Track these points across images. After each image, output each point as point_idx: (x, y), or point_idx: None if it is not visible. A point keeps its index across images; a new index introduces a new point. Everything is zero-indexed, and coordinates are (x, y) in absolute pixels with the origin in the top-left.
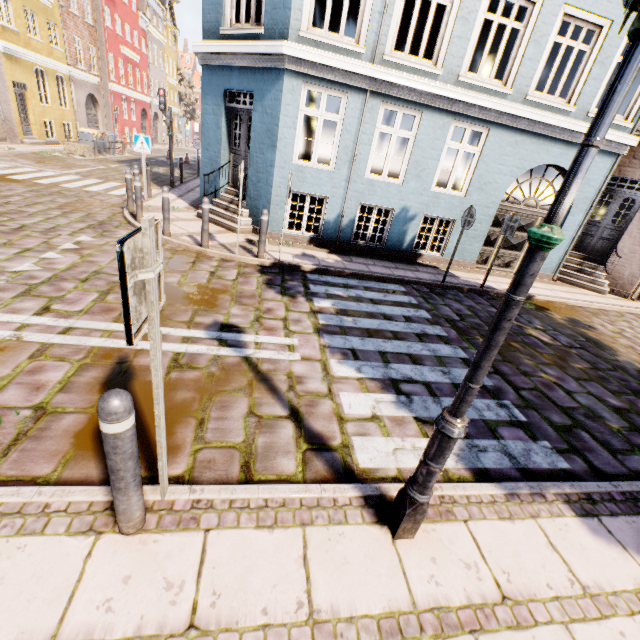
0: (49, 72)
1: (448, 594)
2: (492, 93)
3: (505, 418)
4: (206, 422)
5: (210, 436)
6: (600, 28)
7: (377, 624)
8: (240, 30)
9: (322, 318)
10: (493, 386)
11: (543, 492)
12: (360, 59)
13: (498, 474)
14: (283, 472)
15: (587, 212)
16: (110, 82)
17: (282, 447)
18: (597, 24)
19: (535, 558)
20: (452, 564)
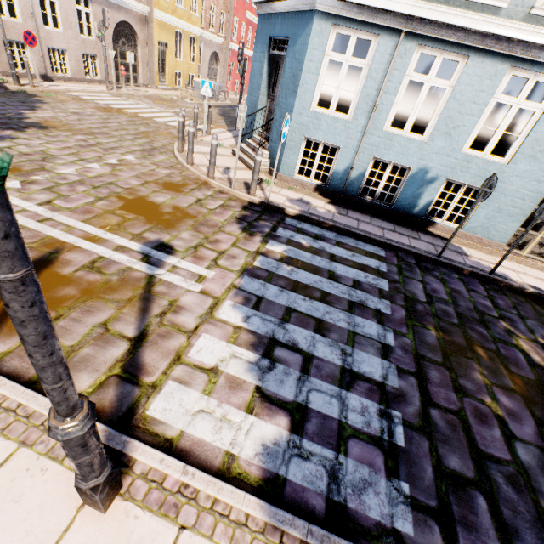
0: (185, 34)
1: None
2: None
3: (374, 431)
4: (61, 319)
5: None
6: None
7: None
8: None
9: (260, 260)
10: (395, 388)
11: None
12: None
13: (295, 493)
14: None
15: None
16: (231, 42)
17: (97, 364)
18: None
19: None
20: None
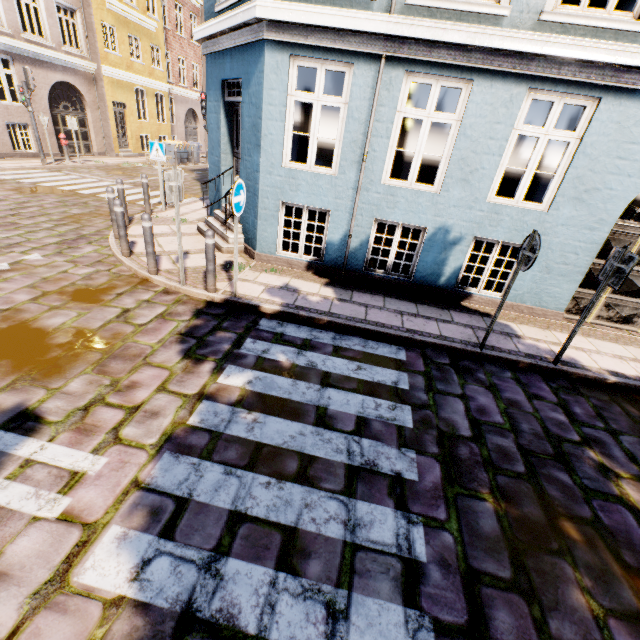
0: (149, 91)
1: None
2: (609, 35)
3: None
4: None
5: None
6: None
7: None
8: (228, 1)
9: (201, 411)
10: None
11: None
12: (370, 10)
13: None
14: None
15: None
16: None
17: None
18: None
19: None
20: None
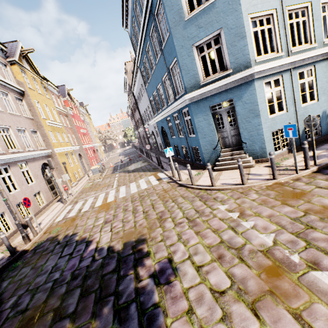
0: (68, 152)
1: None
2: None
3: None
4: None
5: None
6: None
7: None
8: (215, 77)
9: None
10: None
11: None
12: (282, 58)
13: None
14: None
15: None
16: (83, 145)
17: None
18: None
19: None
20: None
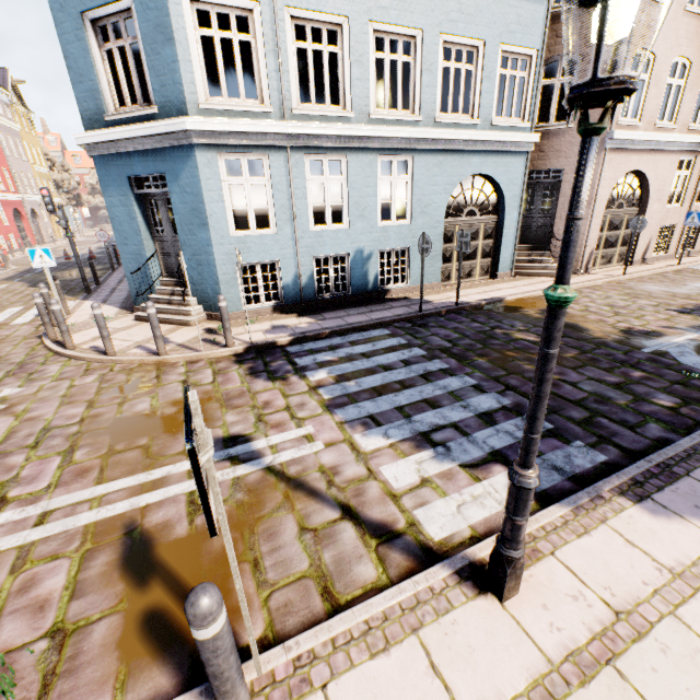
0: None
1: (572, 635)
2: (405, 123)
3: None
4: (261, 561)
5: (273, 575)
6: (477, 48)
7: (529, 699)
8: (129, 113)
9: (325, 392)
10: (511, 403)
11: (599, 493)
12: (270, 118)
13: (555, 491)
14: (366, 581)
15: (520, 208)
16: None
17: (352, 554)
18: (473, 45)
19: (622, 561)
20: (562, 603)
